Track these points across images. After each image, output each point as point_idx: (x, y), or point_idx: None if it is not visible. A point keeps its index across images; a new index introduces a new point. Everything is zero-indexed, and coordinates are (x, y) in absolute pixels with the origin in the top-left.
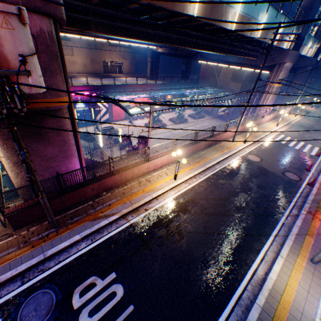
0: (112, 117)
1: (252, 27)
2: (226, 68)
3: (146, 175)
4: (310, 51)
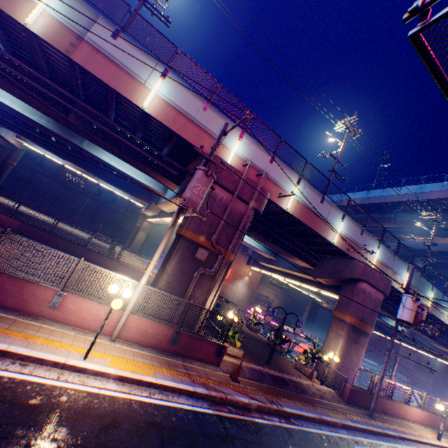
0: None
1: None
2: (405, 351)
3: (404, 420)
4: None
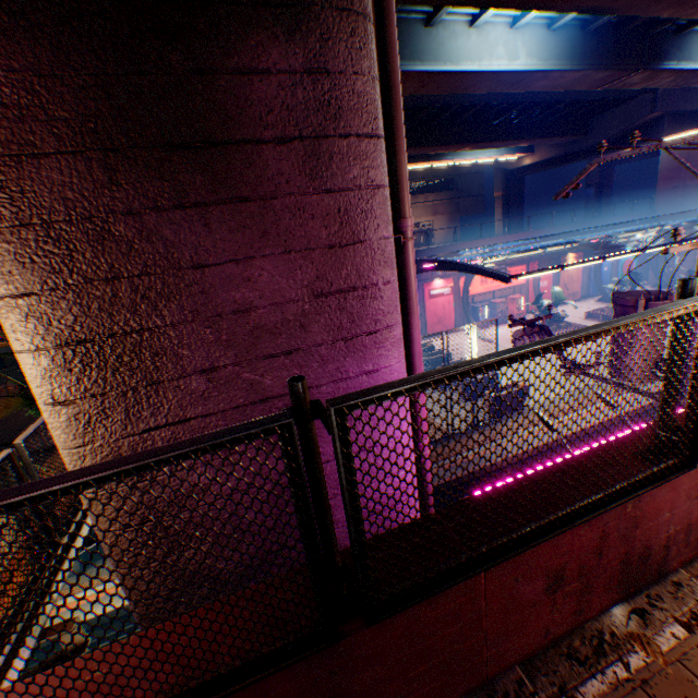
0: (423, 327)
1: None
2: None
3: None
4: None
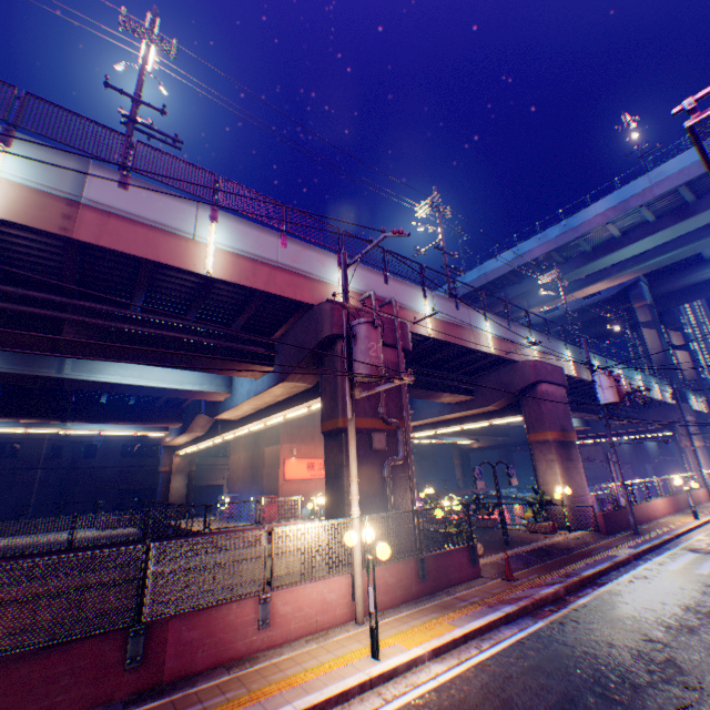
0: None
1: (633, 386)
2: (587, 449)
3: (656, 519)
4: (698, 405)
